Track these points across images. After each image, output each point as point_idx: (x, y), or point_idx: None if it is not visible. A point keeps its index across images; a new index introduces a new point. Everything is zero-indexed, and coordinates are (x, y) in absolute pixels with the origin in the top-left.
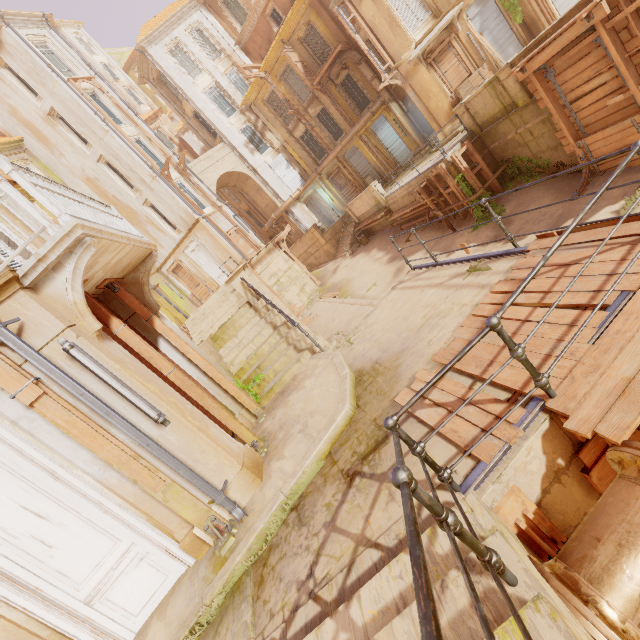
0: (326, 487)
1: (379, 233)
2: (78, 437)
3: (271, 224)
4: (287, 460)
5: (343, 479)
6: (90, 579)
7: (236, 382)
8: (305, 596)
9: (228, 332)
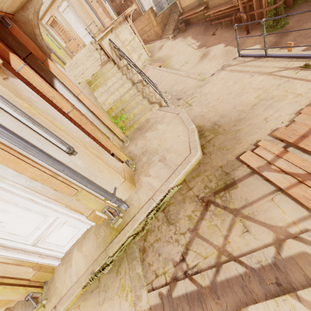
0: (185, 204)
1: (194, 24)
2: (2, 162)
3: None
4: (153, 178)
5: (199, 203)
6: (33, 235)
7: (109, 118)
8: (181, 273)
9: (99, 80)
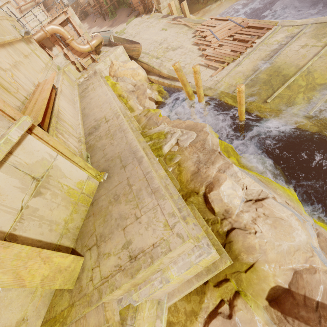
0: None
1: (89, 15)
2: None
3: None
4: None
5: None
6: None
7: None
8: None
9: None
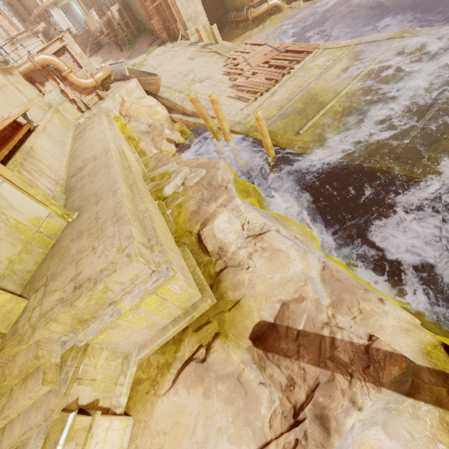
0: None
1: (104, 47)
2: None
3: (35, 18)
4: None
5: None
6: None
7: None
8: None
9: None
